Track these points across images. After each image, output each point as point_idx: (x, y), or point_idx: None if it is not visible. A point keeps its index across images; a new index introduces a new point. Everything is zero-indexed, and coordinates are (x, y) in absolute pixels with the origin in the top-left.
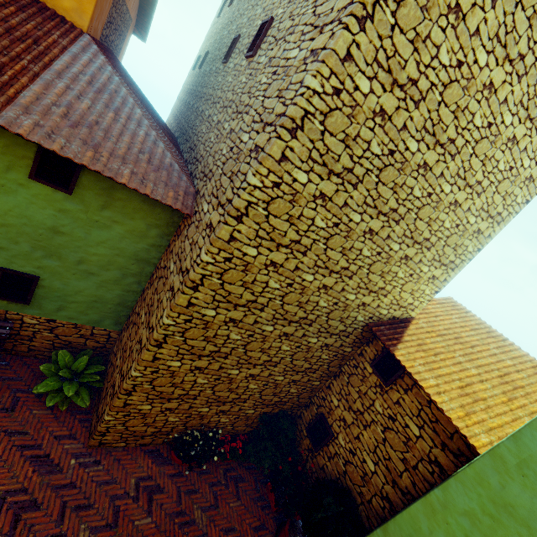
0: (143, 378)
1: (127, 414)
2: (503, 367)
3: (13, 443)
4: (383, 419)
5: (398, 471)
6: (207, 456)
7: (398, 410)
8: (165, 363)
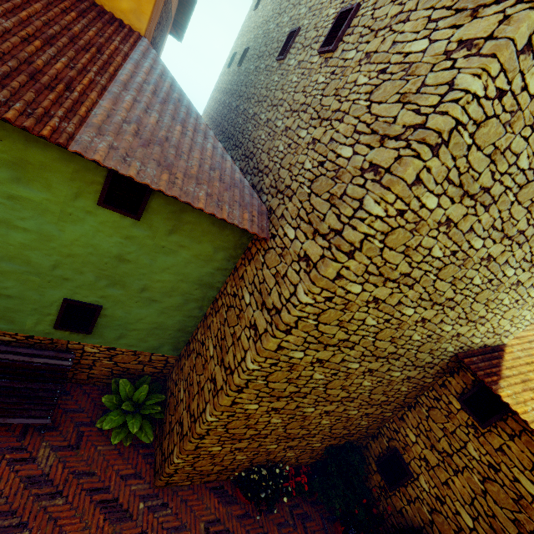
0: (217, 422)
1: (197, 456)
2: None
3: (82, 486)
4: (481, 467)
5: (507, 533)
6: (277, 497)
7: (502, 459)
8: (243, 407)
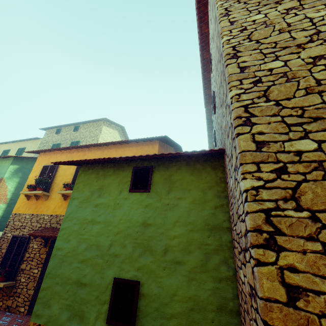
0: None
1: None
2: None
3: None
4: None
5: None
6: None
7: None
8: None
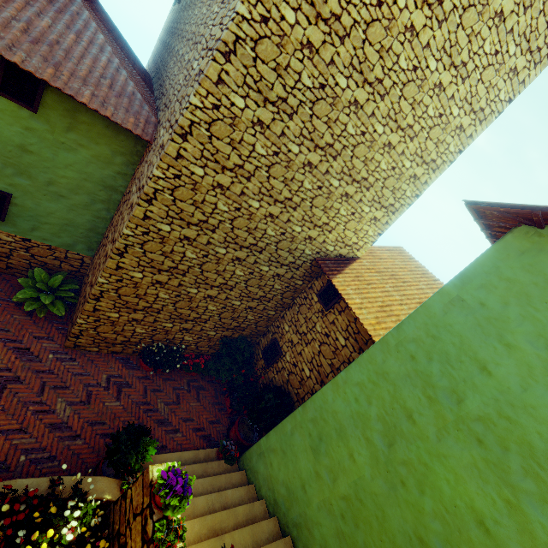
0: (109, 286)
1: (98, 320)
2: (424, 298)
3: None
4: (321, 337)
5: (326, 374)
6: (171, 363)
7: (333, 328)
8: (128, 273)
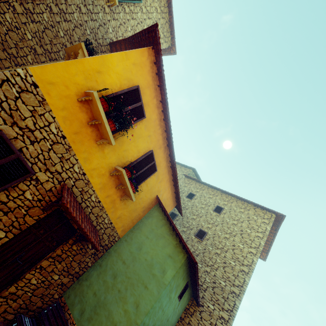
0: None
1: None
2: None
3: None
4: None
5: None
6: None
7: None
8: None
